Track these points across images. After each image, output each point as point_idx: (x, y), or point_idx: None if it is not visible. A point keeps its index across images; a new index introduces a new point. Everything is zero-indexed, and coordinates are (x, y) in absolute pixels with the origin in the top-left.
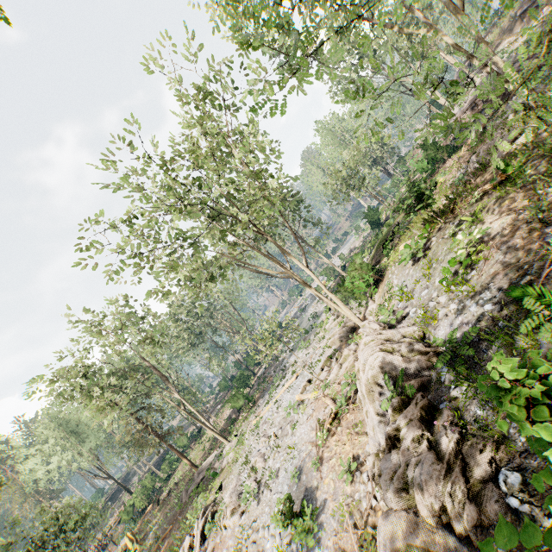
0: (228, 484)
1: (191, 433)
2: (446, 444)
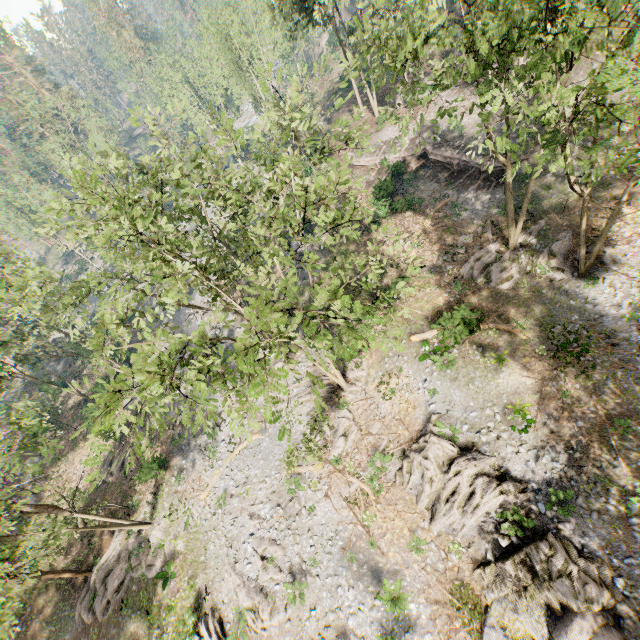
0: (214, 581)
1: None
2: (592, 572)
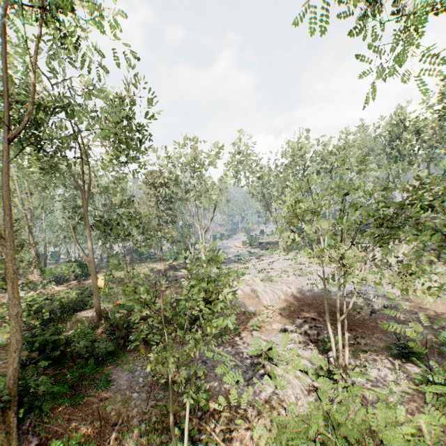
0: None
1: None
2: None
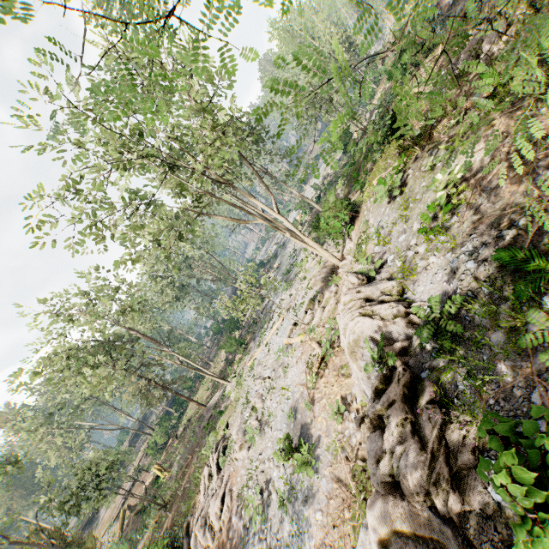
0: (234, 421)
1: (195, 374)
2: (429, 430)
